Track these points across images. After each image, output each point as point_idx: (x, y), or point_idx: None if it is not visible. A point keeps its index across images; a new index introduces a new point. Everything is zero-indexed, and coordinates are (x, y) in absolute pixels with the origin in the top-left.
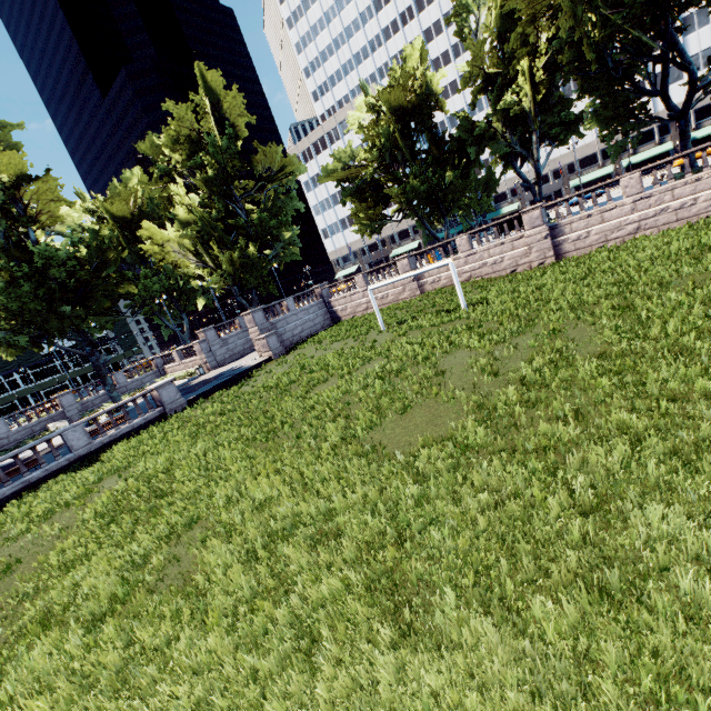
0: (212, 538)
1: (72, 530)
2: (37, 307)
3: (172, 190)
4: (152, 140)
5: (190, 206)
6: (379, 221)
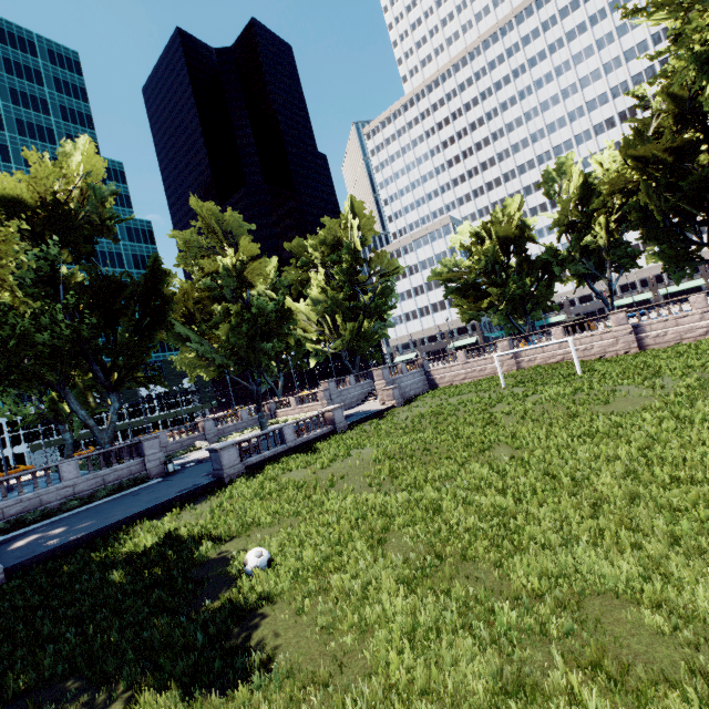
0: (534, 440)
1: (368, 465)
2: (244, 342)
3: (312, 275)
4: (298, 240)
5: (324, 287)
6: (477, 312)
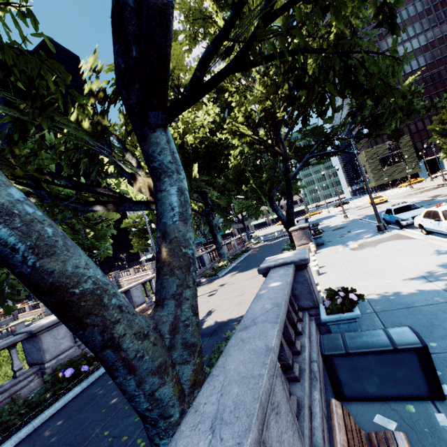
0: None
1: None
2: None
3: None
4: None
5: None
6: (144, 246)
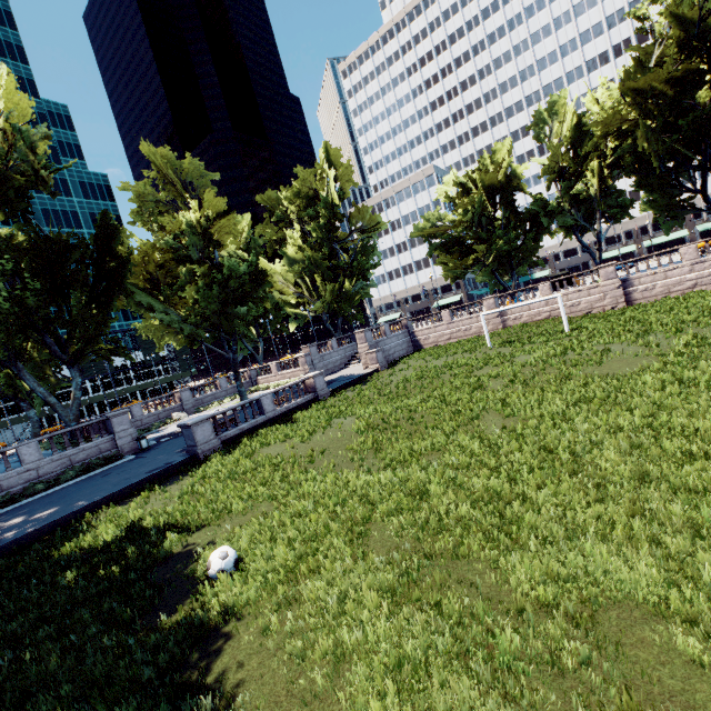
0: (527, 407)
1: (351, 437)
2: (215, 308)
3: (287, 233)
4: (271, 194)
5: (300, 246)
6: (462, 269)
